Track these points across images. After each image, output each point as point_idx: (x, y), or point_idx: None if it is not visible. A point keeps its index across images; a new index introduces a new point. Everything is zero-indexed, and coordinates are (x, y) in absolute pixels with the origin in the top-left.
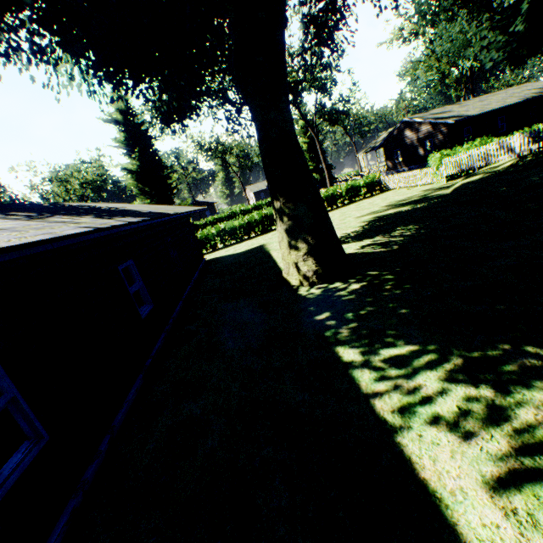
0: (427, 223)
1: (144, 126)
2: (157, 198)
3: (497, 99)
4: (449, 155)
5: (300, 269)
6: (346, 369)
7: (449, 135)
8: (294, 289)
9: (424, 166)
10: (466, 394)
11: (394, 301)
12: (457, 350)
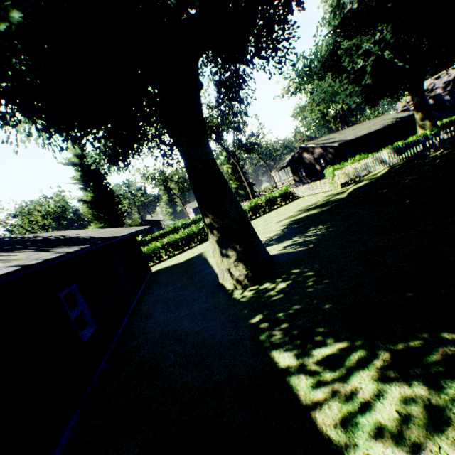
0: (333, 222)
1: (93, 166)
2: (109, 221)
3: (364, 127)
4: (339, 169)
5: (233, 274)
6: (283, 377)
7: (336, 154)
8: (230, 293)
9: (322, 177)
10: (401, 394)
11: (318, 297)
12: (382, 344)
